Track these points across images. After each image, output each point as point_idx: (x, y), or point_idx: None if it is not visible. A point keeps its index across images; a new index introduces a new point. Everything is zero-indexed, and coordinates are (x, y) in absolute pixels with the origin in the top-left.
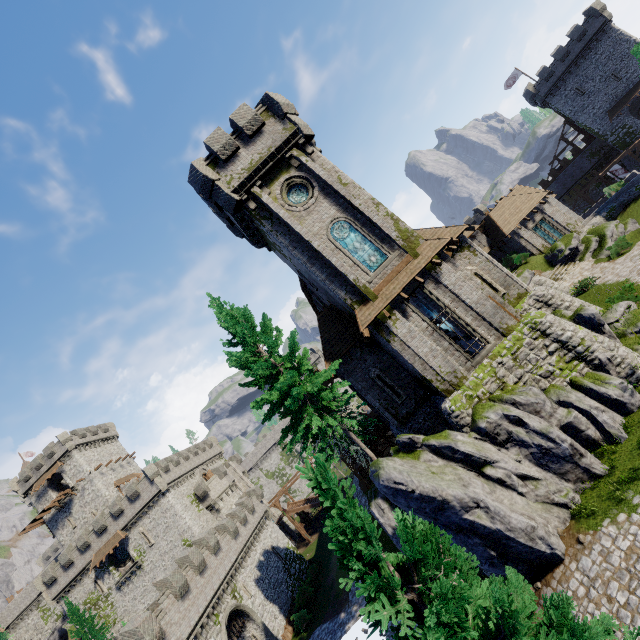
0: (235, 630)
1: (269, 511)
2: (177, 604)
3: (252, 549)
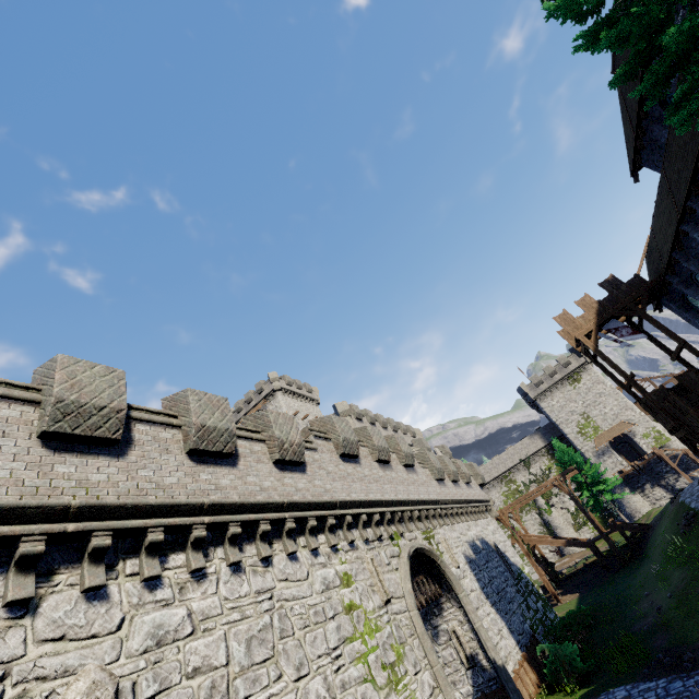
0: (423, 589)
1: (492, 505)
2: (336, 457)
3: (463, 518)
